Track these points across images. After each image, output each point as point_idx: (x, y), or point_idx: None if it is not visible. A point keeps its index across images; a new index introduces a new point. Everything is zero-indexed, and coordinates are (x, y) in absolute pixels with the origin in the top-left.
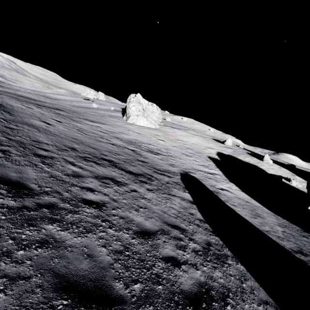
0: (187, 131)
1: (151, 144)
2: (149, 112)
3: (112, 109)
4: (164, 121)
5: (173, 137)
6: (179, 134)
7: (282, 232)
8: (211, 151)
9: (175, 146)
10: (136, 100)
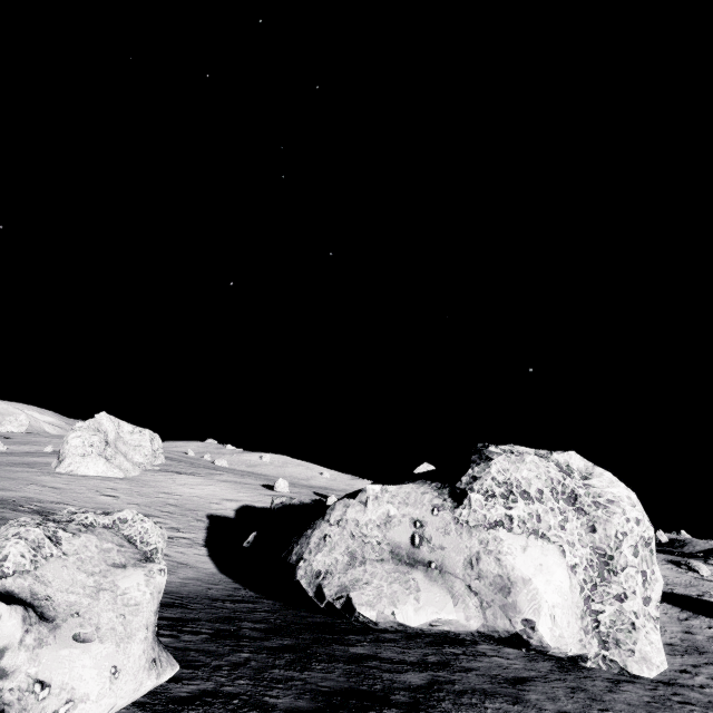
0: (215, 476)
1: (66, 503)
2: (130, 446)
3: (47, 451)
4: (171, 463)
5: (156, 489)
6: (178, 483)
7: (172, 582)
8: (229, 506)
9: (138, 502)
10: (90, 424)
